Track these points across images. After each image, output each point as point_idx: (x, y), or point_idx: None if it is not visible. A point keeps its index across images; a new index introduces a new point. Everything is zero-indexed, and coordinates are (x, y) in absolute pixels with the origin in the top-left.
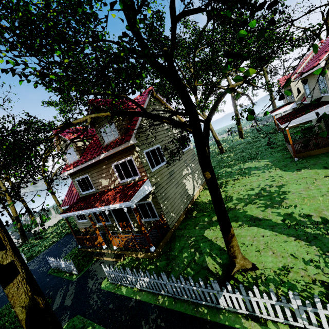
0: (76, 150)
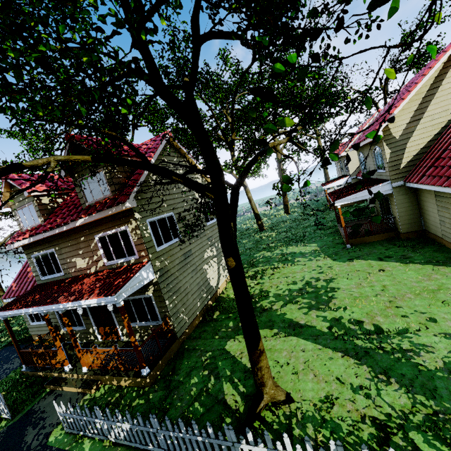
0: (39, 210)
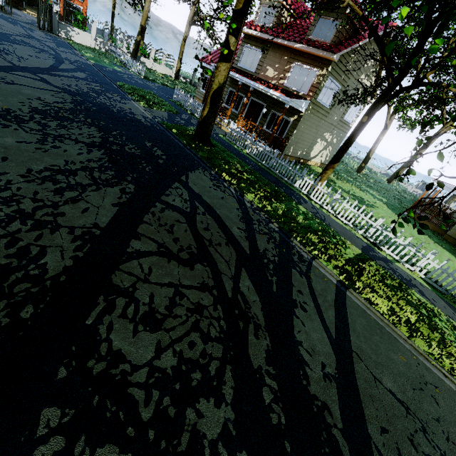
0: (277, 17)
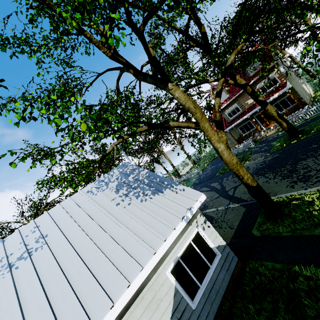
0: (226, 92)
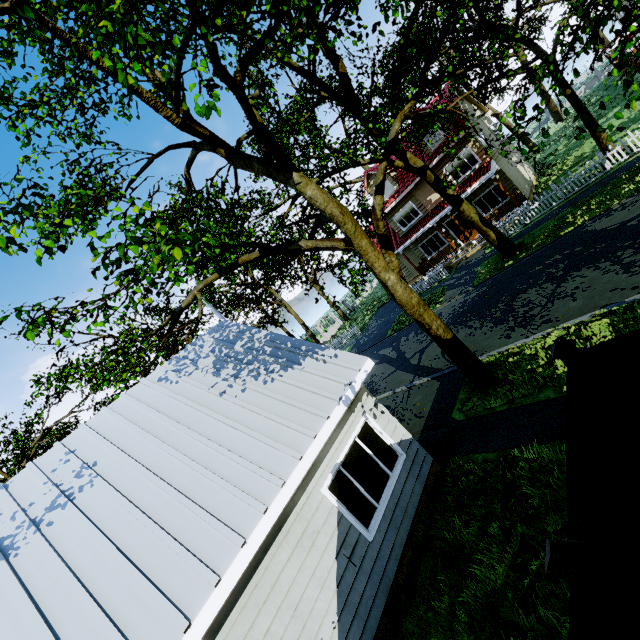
0: (393, 181)
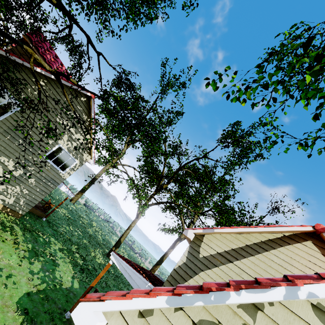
0: None
